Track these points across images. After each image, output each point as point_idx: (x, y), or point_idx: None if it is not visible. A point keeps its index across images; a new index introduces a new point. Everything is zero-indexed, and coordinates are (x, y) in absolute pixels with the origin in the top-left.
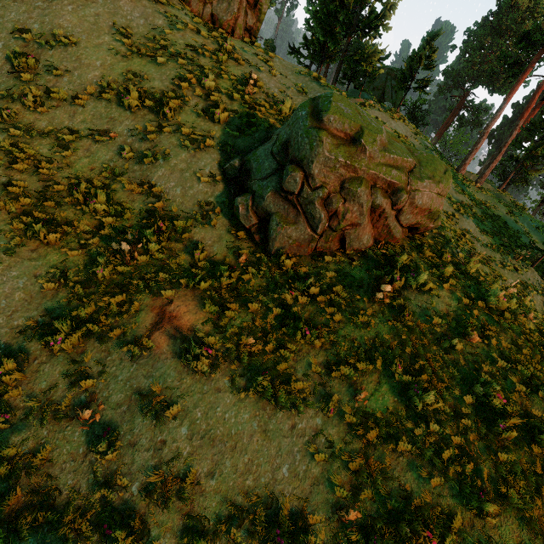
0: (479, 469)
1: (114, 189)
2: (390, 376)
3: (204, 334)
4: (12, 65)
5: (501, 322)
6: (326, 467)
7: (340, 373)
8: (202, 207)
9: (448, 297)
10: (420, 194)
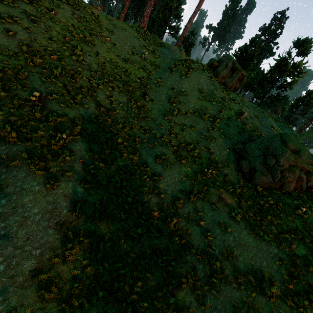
0: None
1: (197, 148)
2: (303, 243)
3: (236, 208)
4: (168, 99)
5: None
6: (279, 267)
7: (284, 236)
8: (227, 161)
9: None
10: None
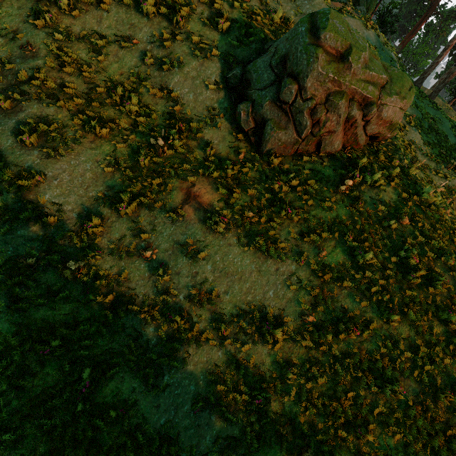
0: (392, 299)
1: (141, 93)
2: (343, 243)
3: (219, 208)
4: None
5: (426, 212)
6: (296, 293)
7: (309, 239)
8: (210, 112)
9: (391, 192)
10: (387, 108)
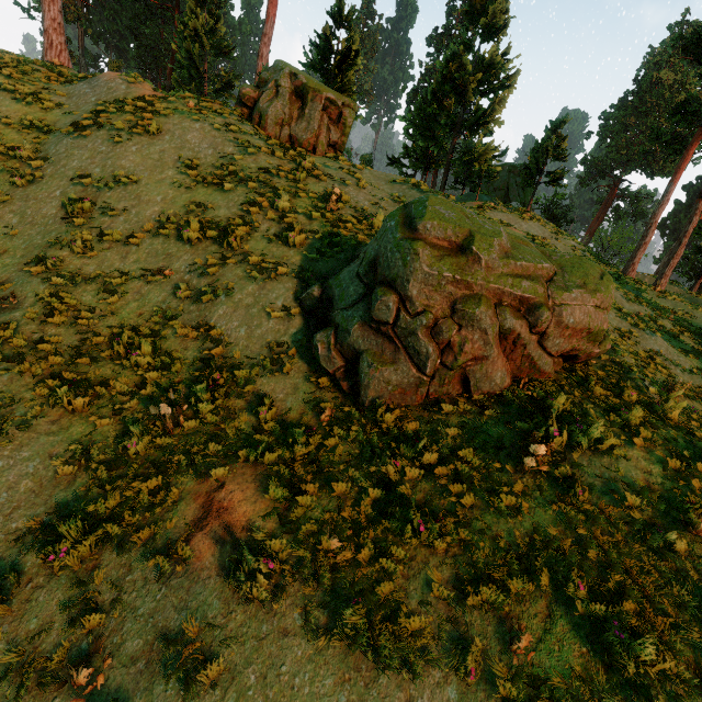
0: None
1: (164, 336)
2: (568, 604)
3: (265, 535)
4: (67, 211)
5: None
6: None
7: (480, 599)
8: (272, 350)
9: (644, 458)
10: (569, 309)
